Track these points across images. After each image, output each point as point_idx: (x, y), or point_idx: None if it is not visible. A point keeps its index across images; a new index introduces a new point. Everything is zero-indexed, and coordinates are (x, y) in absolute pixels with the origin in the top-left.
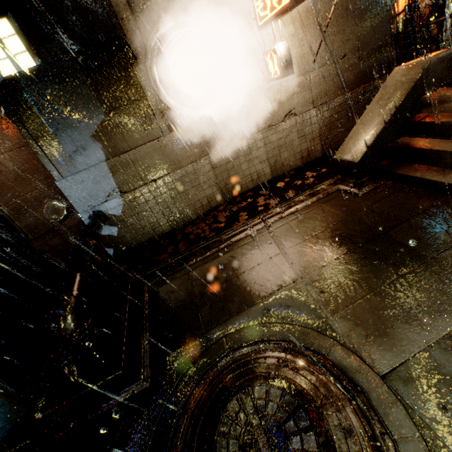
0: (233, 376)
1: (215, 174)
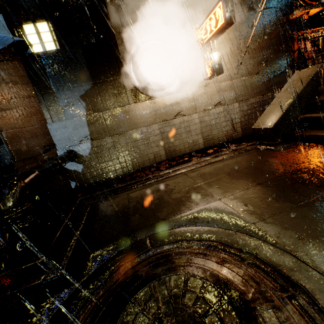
0: (150, 266)
1: (162, 137)
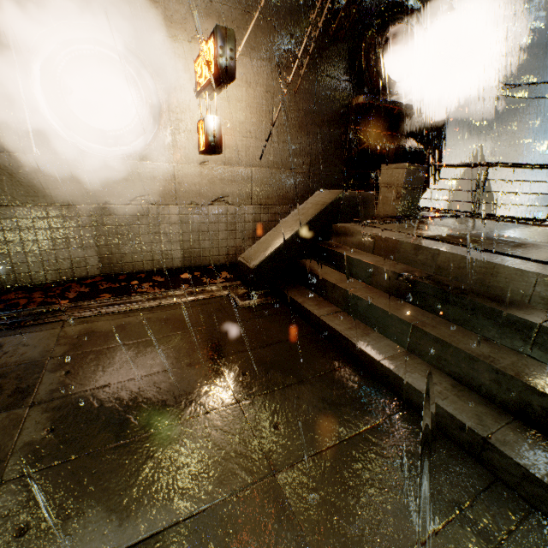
0: None
1: (96, 232)
